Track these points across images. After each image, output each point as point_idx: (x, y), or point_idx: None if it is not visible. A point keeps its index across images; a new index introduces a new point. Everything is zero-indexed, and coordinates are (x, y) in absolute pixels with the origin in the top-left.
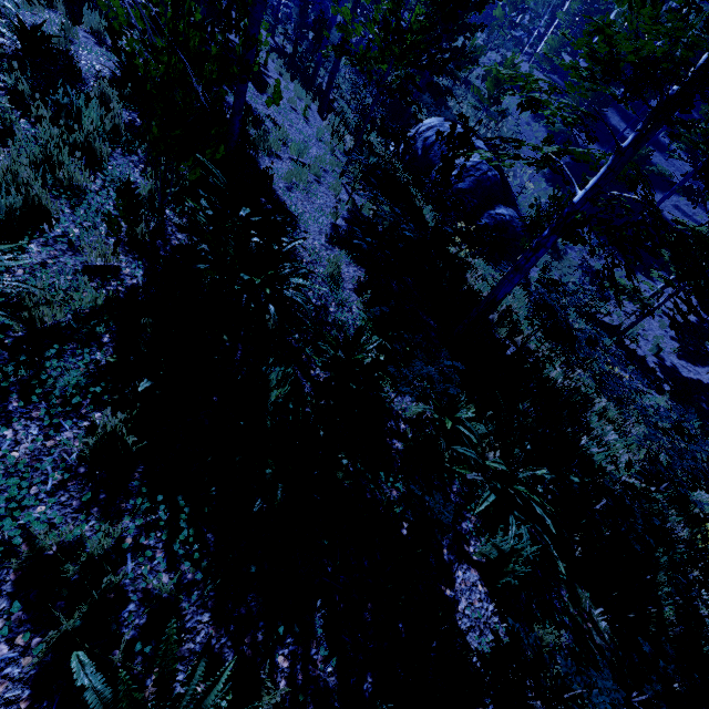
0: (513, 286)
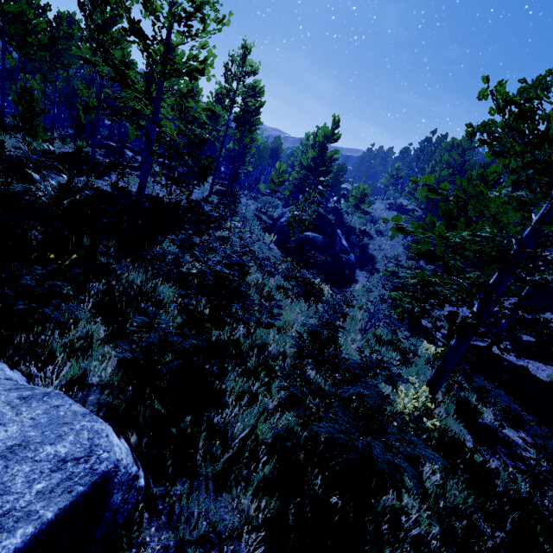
0: (143, 173)
